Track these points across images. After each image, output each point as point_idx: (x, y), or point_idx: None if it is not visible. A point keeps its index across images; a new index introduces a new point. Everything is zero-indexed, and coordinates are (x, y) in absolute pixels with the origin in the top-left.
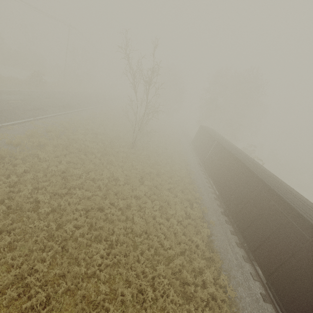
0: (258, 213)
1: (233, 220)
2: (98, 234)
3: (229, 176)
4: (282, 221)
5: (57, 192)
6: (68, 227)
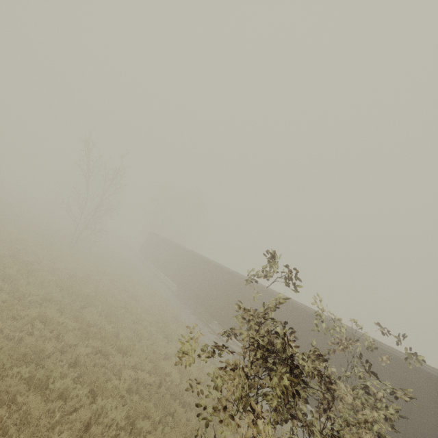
0: (210, 284)
1: (192, 303)
2: (83, 304)
3: (186, 268)
4: (223, 281)
5: (17, 274)
6: (55, 295)
